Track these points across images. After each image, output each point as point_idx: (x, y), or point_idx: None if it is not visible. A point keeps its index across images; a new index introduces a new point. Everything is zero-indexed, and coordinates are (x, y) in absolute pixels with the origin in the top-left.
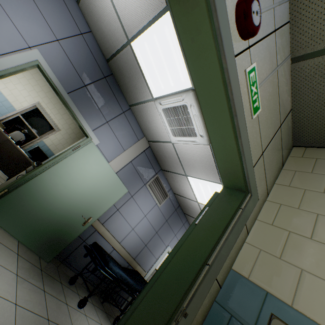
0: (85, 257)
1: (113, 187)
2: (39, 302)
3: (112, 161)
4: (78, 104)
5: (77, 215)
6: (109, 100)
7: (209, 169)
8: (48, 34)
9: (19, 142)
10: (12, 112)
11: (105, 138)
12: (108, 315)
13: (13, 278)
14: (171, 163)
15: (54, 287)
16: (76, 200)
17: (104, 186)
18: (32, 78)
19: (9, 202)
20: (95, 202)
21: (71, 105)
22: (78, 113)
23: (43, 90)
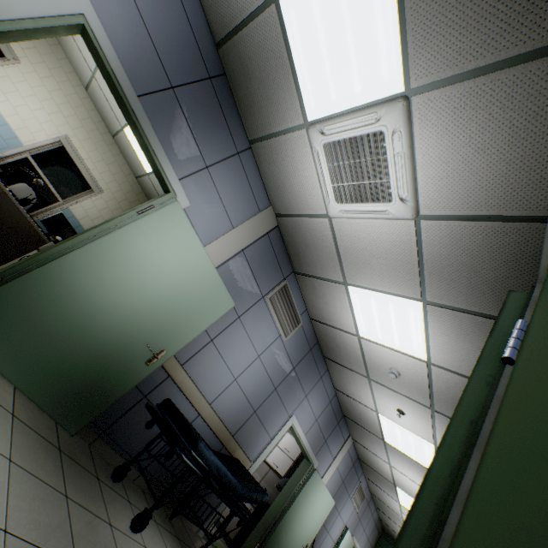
0: (148, 427)
1: (209, 294)
2: (57, 524)
3: (210, 244)
4: (156, 122)
5: (137, 342)
6: (215, 126)
7: (401, 270)
8: None
9: (26, 201)
10: (16, 149)
11: (200, 198)
12: (182, 544)
13: (2, 466)
14: (319, 260)
15: (85, 488)
16: (138, 314)
17: (192, 290)
18: (57, 89)
19: (1, 304)
20: (174, 320)
21: (143, 121)
22: (154, 140)
23: (77, 114)
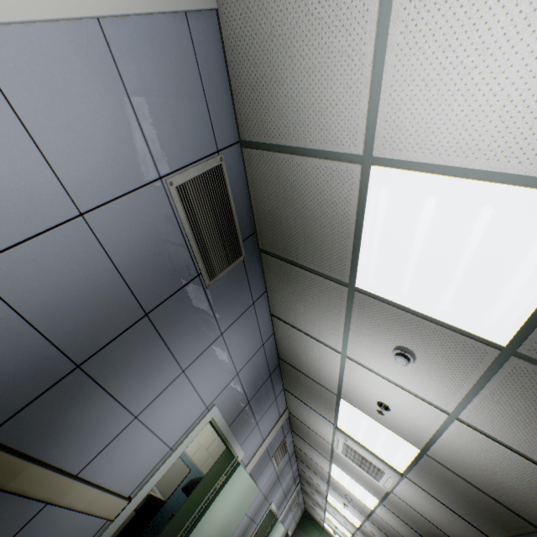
0: None
1: (247, 497)
2: None
3: (250, 463)
4: (235, 428)
5: None
6: (267, 397)
7: (372, 488)
8: (230, 374)
9: None
10: None
11: (250, 442)
12: None
13: None
14: (315, 444)
15: None
16: None
17: (239, 504)
18: None
19: None
20: (227, 529)
21: (230, 438)
22: (234, 441)
23: None
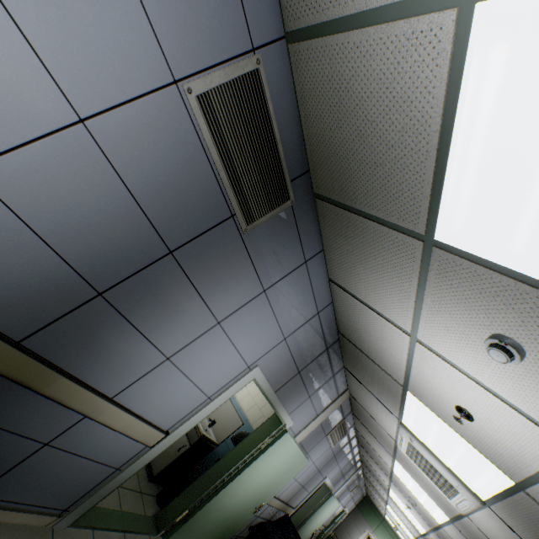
0: None
1: (294, 465)
2: None
3: (300, 433)
4: (283, 395)
5: (250, 506)
6: (322, 371)
7: (441, 503)
8: (275, 337)
9: None
10: None
11: (300, 413)
12: None
13: None
14: (377, 434)
15: None
16: (253, 495)
17: (285, 469)
18: None
19: (190, 524)
20: (271, 487)
21: (276, 403)
22: (280, 407)
23: None
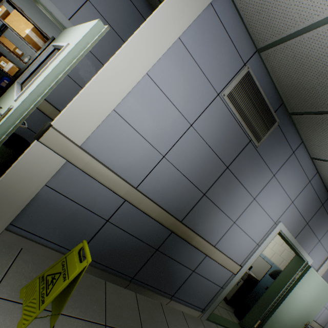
0: None
1: (323, 293)
2: None
3: (319, 269)
4: (300, 241)
5: (299, 323)
6: (323, 221)
7: None
8: (286, 202)
9: None
10: None
11: (315, 254)
12: None
13: None
14: None
15: None
16: (298, 314)
17: (317, 296)
18: None
19: None
20: (311, 310)
21: (297, 246)
22: (301, 249)
23: None
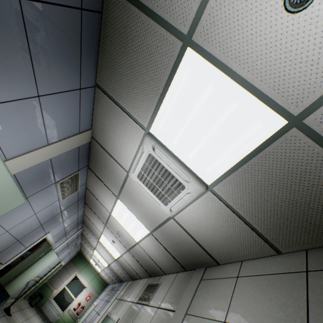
0: None
1: None
2: None
3: (15, 158)
4: None
5: None
6: (66, 59)
7: (149, 219)
8: None
9: None
10: None
11: (18, 121)
12: None
13: None
14: (108, 178)
15: None
16: None
17: None
18: None
19: None
20: None
21: None
22: None
23: None
